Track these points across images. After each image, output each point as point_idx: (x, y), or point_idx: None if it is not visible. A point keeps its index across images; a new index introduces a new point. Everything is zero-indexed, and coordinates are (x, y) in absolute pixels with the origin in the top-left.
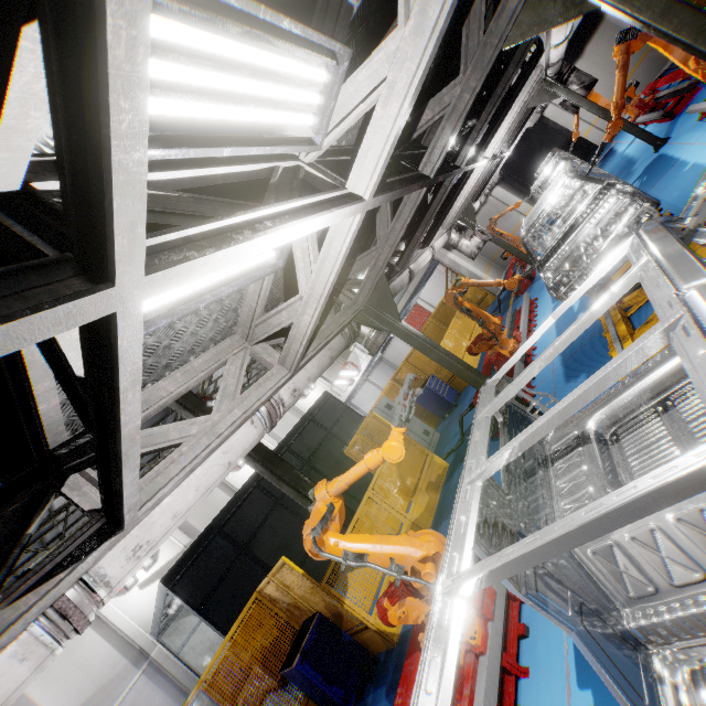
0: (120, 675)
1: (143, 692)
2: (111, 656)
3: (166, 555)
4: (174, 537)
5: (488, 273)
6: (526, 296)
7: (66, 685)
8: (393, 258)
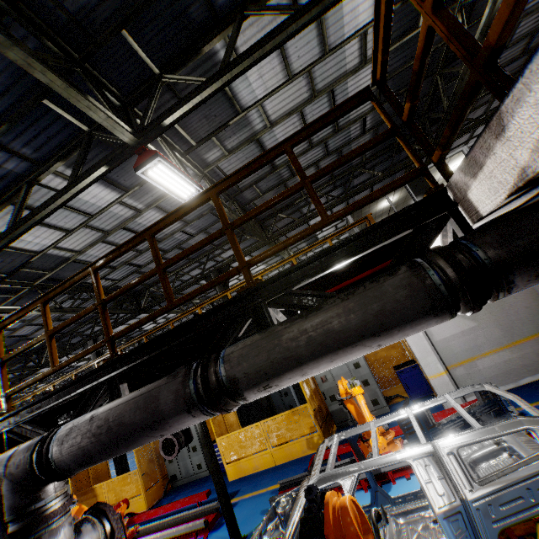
0: None
1: None
2: None
3: None
4: None
5: (495, 353)
6: (193, 524)
7: None
8: None
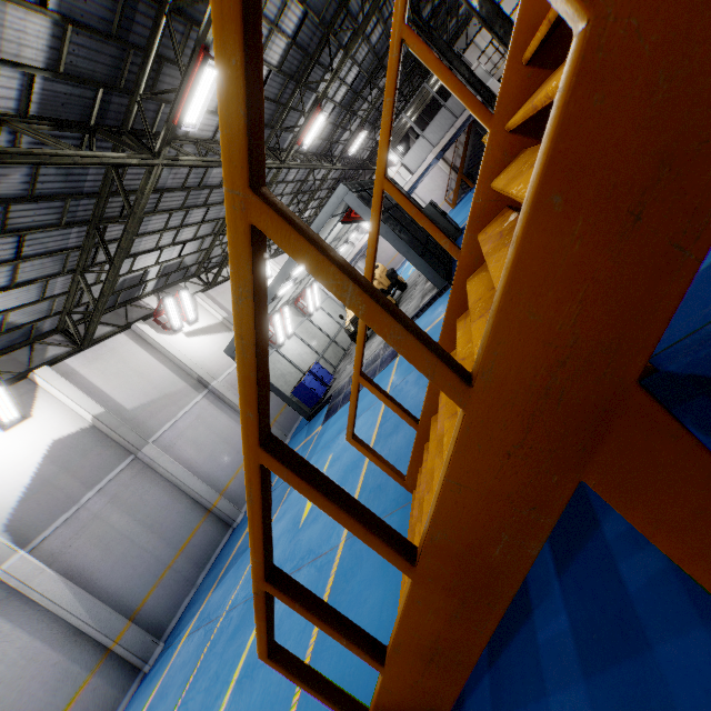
0: (182, 393)
1: (208, 411)
2: (170, 377)
3: (205, 320)
4: (212, 308)
5: None
6: None
7: (128, 385)
8: (400, 145)
